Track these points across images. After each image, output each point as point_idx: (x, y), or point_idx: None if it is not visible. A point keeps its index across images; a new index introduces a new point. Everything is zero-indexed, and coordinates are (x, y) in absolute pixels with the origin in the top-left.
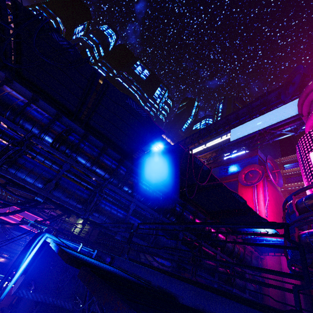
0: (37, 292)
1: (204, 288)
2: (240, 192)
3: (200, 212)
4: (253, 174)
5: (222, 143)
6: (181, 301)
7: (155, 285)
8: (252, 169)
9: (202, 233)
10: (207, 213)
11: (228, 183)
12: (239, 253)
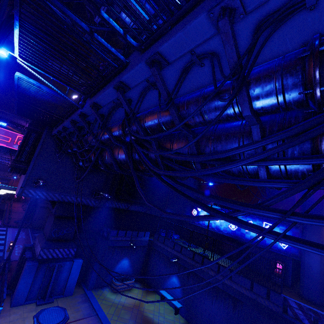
0: (50, 191)
1: None
2: None
3: None
4: None
5: None
6: None
7: None
8: None
9: None
10: None
11: None
12: None
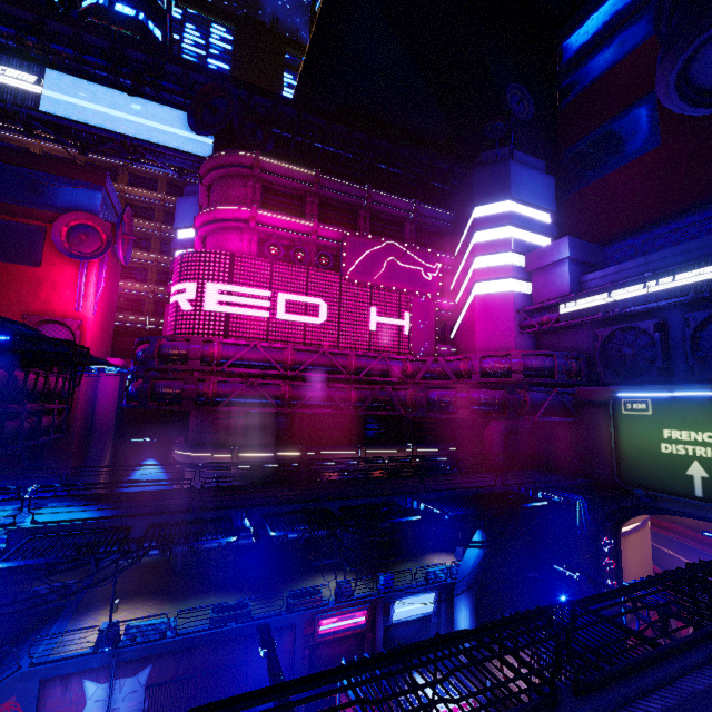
0: None
1: (148, 515)
2: (50, 260)
3: (7, 365)
4: (88, 235)
5: (9, 94)
6: (134, 526)
7: (106, 528)
8: (88, 224)
9: (5, 394)
10: (19, 362)
11: (15, 224)
12: (49, 390)
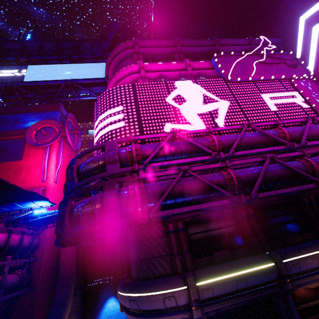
0: None
1: None
2: (27, 154)
3: None
4: (48, 132)
5: (9, 79)
6: None
7: None
8: (48, 126)
9: None
10: None
11: (10, 140)
12: None
